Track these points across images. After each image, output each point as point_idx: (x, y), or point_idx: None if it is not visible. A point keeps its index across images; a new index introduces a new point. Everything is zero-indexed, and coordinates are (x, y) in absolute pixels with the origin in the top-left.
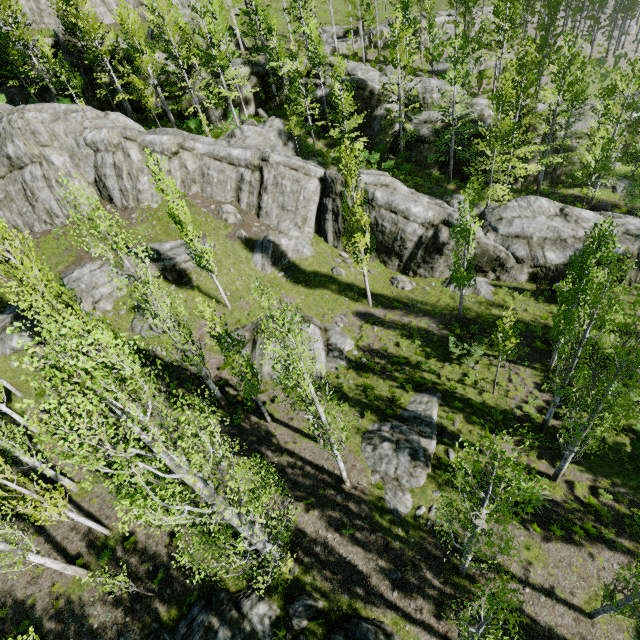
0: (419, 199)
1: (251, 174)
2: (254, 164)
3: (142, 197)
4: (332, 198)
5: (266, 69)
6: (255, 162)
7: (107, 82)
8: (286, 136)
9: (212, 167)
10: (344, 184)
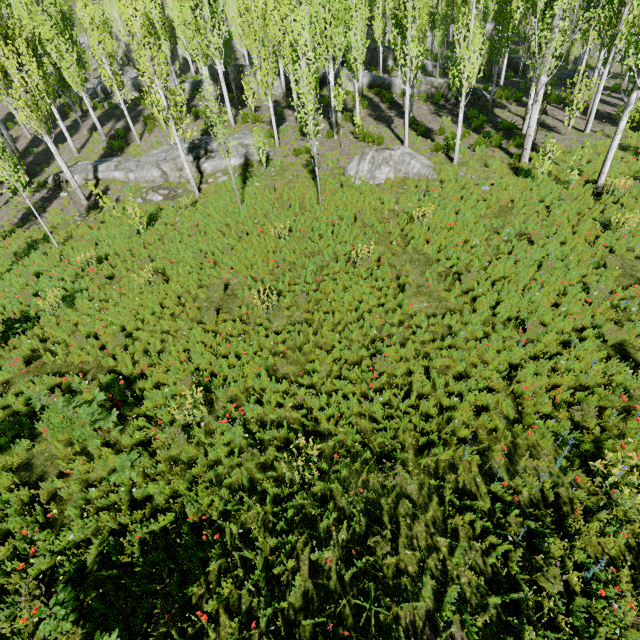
0: None
1: None
2: None
3: None
4: None
5: None
6: None
7: None
8: None
9: None
10: None
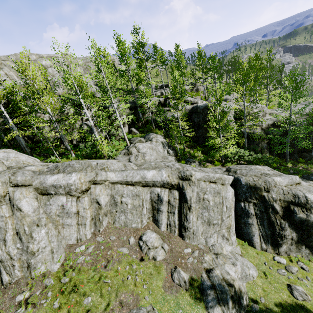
0: (304, 184)
1: (168, 193)
2: (171, 183)
3: (36, 259)
4: (253, 202)
5: (134, 104)
6: (173, 181)
7: (0, 121)
8: (167, 146)
9: (125, 193)
10: (266, 189)
